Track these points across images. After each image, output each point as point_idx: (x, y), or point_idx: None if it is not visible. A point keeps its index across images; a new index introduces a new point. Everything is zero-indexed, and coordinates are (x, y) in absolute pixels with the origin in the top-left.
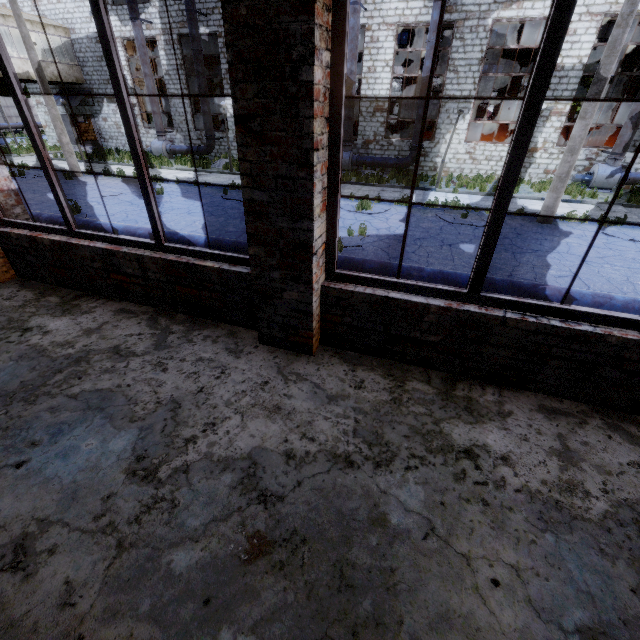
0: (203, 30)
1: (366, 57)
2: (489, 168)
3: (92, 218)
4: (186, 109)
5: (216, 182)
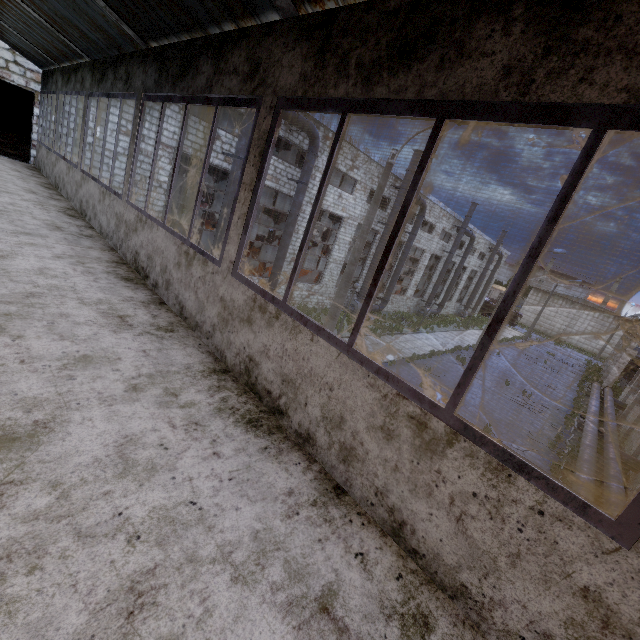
0: (288, 191)
1: (374, 247)
2: (395, 306)
3: (493, 430)
4: None
5: (378, 355)
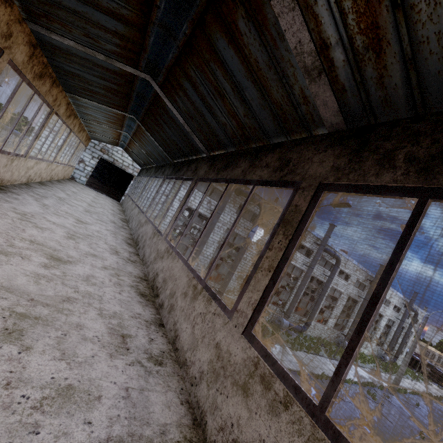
0: (243, 234)
1: (300, 280)
2: (317, 332)
3: None
4: (205, 264)
5: (291, 363)
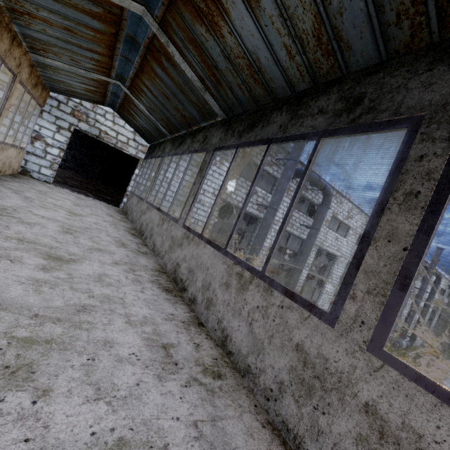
0: (299, 234)
1: None
2: None
3: None
4: None
5: None
